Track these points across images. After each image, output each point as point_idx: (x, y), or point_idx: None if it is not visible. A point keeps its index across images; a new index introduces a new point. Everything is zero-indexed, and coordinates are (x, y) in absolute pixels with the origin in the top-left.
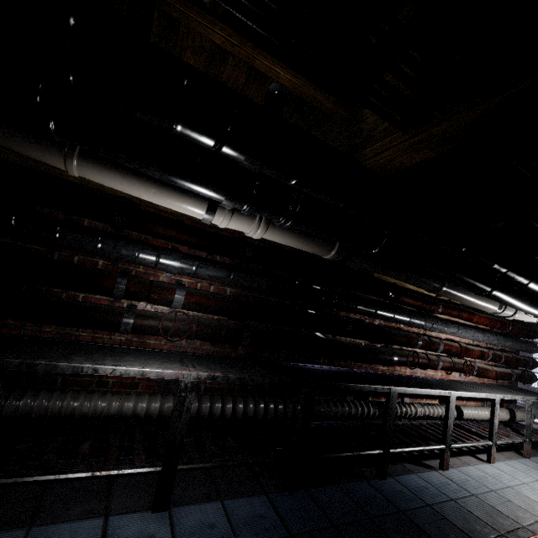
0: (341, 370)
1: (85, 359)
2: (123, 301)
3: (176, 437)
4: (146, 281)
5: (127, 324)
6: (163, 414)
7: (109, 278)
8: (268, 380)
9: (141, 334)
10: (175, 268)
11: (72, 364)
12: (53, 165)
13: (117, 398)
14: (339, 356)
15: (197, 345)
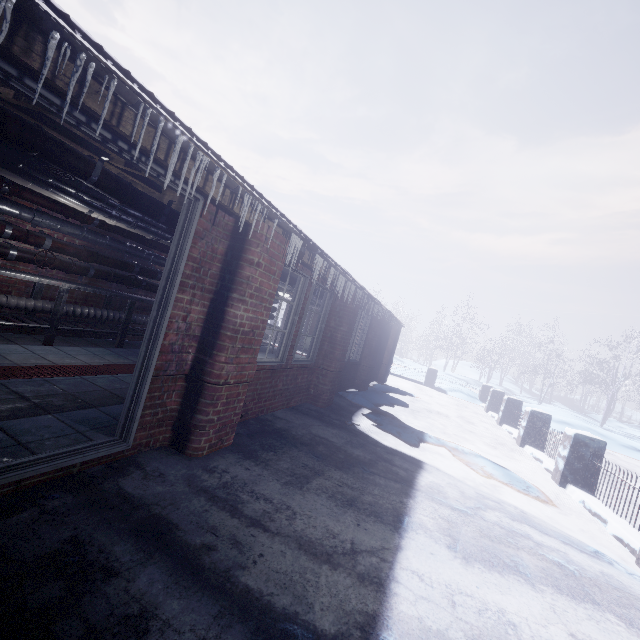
0: (153, 299)
1: (2, 270)
2: (0, 239)
3: (58, 314)
4: (25, 230)
5: (13, 255)
6: (36, 308)
7: (1, 225)
8: (109, 294)
9: (20, 261)
10: (45, 225)
11: (3, 271)
12: (15, 181)
13: (4, 296)
14: (152, 291)
15: (54, 273)
